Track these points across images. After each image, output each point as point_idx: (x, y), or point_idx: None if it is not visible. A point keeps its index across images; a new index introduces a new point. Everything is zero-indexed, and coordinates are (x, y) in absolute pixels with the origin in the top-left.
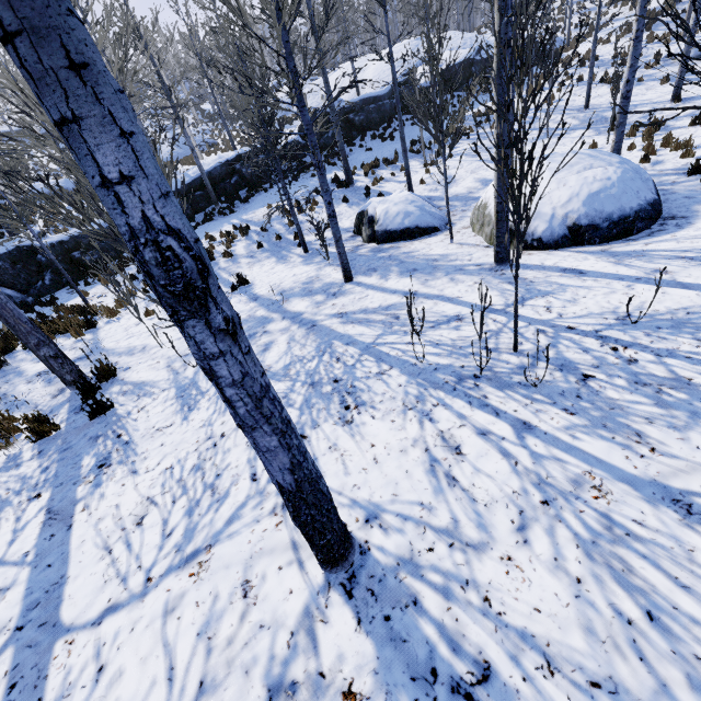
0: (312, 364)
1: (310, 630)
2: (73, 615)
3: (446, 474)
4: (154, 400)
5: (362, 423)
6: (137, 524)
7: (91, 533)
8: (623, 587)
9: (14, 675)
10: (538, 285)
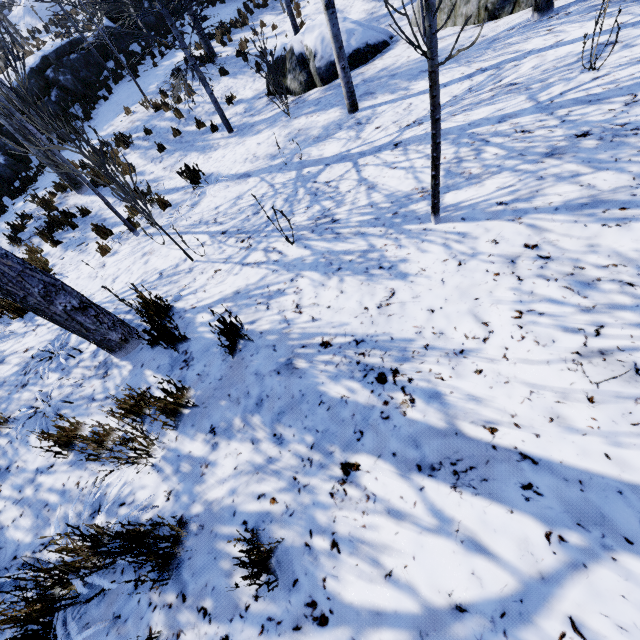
0: (492, 151)
1: None
2: None
3: None
4: (300, 292)
5: None
6: None
7: (593, 441)
8: None
9: None
10: None
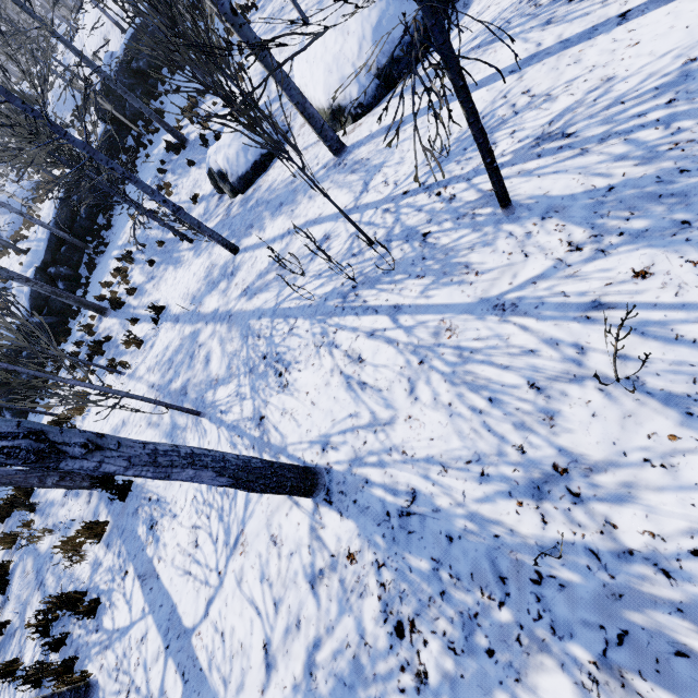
0: (244, 353)
1: (317, 537)
2: (192, 620)
3: (358, 383)
4: None
5: (294, 381)
6: (195, 547)
7: (173, 572)
8: (474, 391)
9: (180, 669)
10: (373, 160)
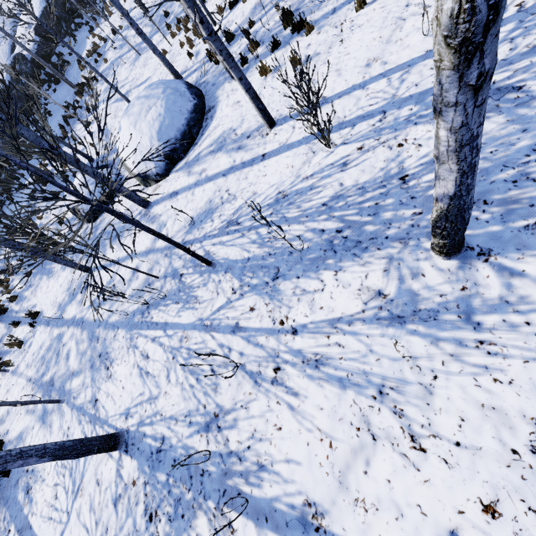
0: (89, 352)
1: (120, 475)
2: None
3: (145, 373)
4: (32, 437)
5: (115, 372)
6: (56, 499)
7: (41, 520)
8: (192, 375)
9: None
10: (162, 217)
